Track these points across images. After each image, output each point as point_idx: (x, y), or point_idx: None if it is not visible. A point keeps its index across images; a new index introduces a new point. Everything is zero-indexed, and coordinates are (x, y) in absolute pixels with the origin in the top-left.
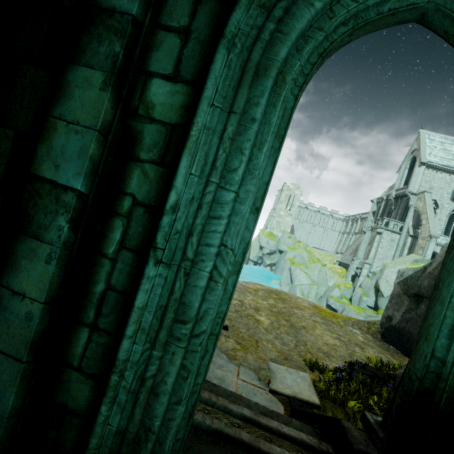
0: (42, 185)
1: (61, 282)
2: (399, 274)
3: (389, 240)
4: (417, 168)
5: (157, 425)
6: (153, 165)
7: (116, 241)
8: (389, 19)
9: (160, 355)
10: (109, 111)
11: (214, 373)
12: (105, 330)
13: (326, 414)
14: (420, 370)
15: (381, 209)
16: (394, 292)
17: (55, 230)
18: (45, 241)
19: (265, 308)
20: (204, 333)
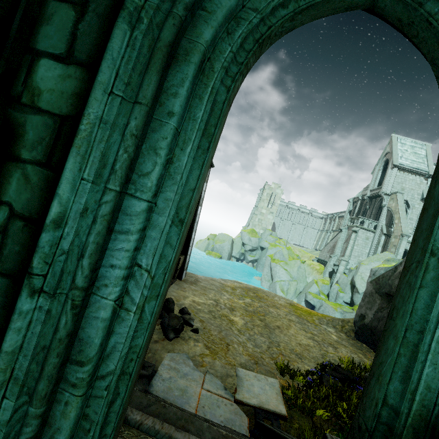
0: None
1: None
2: (372, 273)
3: (364, 238)
4: (390, 170)
5: None
6: (37, 167)
7: None
8: (335, 3)
9: (39, 412)
10: None
11: (177, 383)
12: None
13: (293, 426)
14: (370, 420)
15: (357, 208)
16: (367, 291)
17: None
18: None
19: (240, 308)
20: (111, 373)
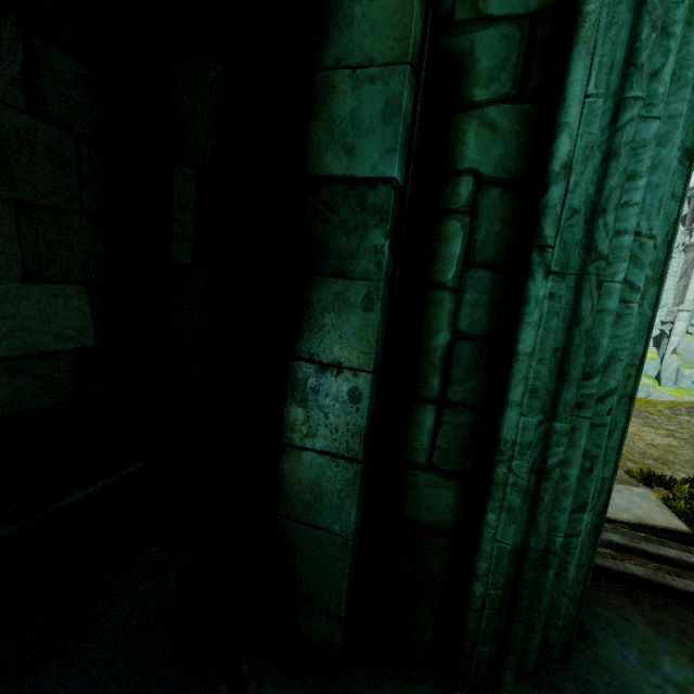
0: (331, 189)
1: (383, 340)
2: None
3: None
4: None
5: (559, 543)
6: (504, 105)
7: (456, 258)
8: None
9: (569, 428)
10: (418, 24)
11: None
12: (463, 403)
13: None
14: None
15: None
16: None
17: (369, 256)
18: (355, 277)
19: None
20: (614, 392)
